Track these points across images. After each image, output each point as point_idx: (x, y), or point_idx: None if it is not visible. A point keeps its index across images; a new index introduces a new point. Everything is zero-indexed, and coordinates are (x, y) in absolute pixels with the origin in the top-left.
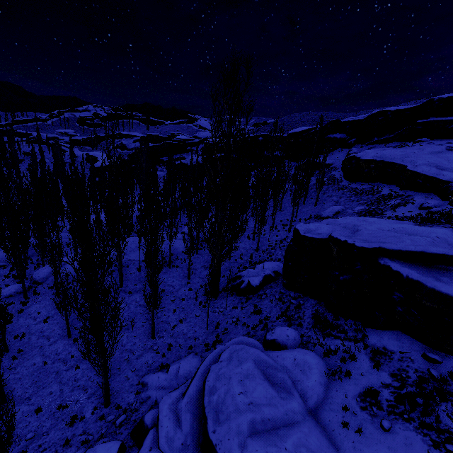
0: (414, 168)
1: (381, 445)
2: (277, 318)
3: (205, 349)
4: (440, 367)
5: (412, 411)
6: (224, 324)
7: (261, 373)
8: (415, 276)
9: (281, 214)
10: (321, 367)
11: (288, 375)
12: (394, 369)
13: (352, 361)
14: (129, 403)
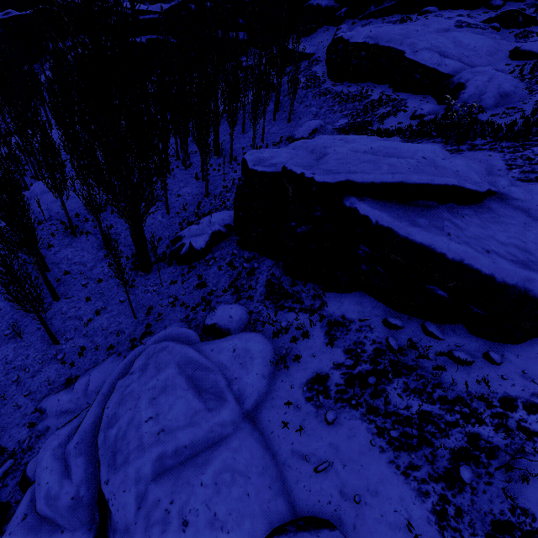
0: (413, 56)
1: (322, 443)
2: (223, 291)
3: (130, 347)
4: (400, 334)
5: (361, 395)
6: (158, 308)
7: (186, 379)
8: (387, 221)
9: (244, 139)
10: (267, 353)
11: (223, 374)
12: (350, 343)
13: (305, 339)
14: (20, 441)
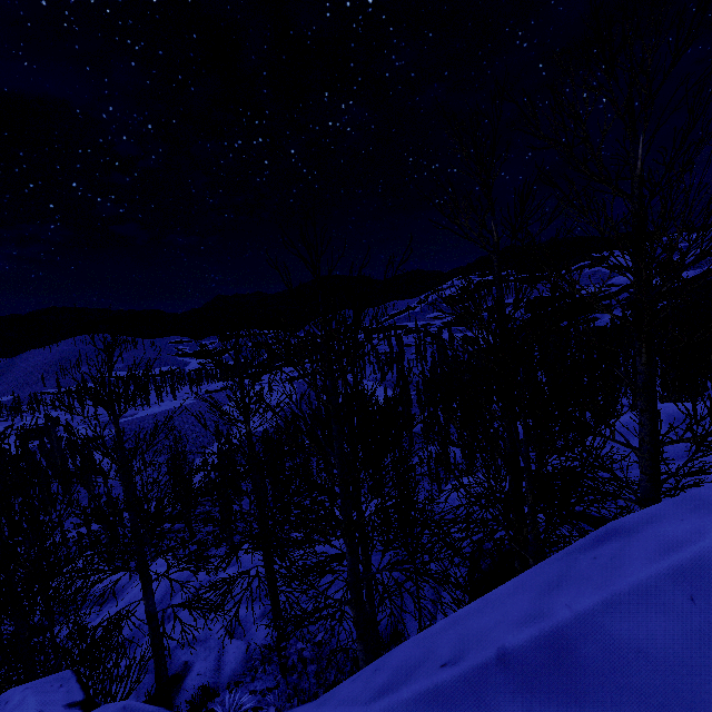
0: None
1: None
2: None
3: None
4: None
5: None
6: None
7: None
8: None
9: None
10: None
11: None
12: None
13: None
14: None
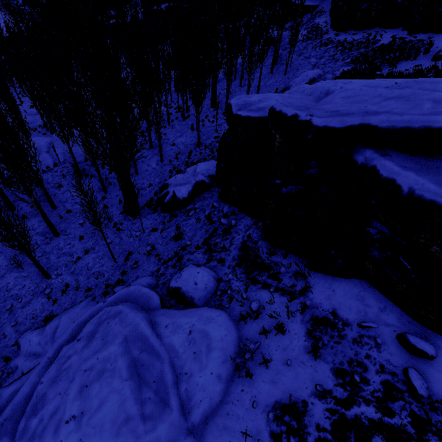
0: None
1: None
2: (196, 248)
3: (102, 293)
4: (430, 368)
5: None
6: (136, 254)
7: (129, 363)
8: (432, 190)
9: (240, 92)
10: (229, 343)
11: (172, 363)
12: (343, 359)
13: (279, 334)
14: None
